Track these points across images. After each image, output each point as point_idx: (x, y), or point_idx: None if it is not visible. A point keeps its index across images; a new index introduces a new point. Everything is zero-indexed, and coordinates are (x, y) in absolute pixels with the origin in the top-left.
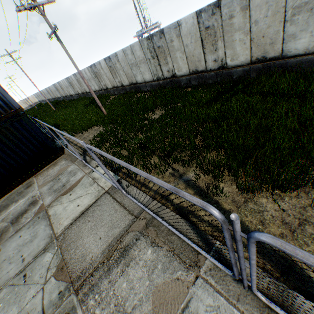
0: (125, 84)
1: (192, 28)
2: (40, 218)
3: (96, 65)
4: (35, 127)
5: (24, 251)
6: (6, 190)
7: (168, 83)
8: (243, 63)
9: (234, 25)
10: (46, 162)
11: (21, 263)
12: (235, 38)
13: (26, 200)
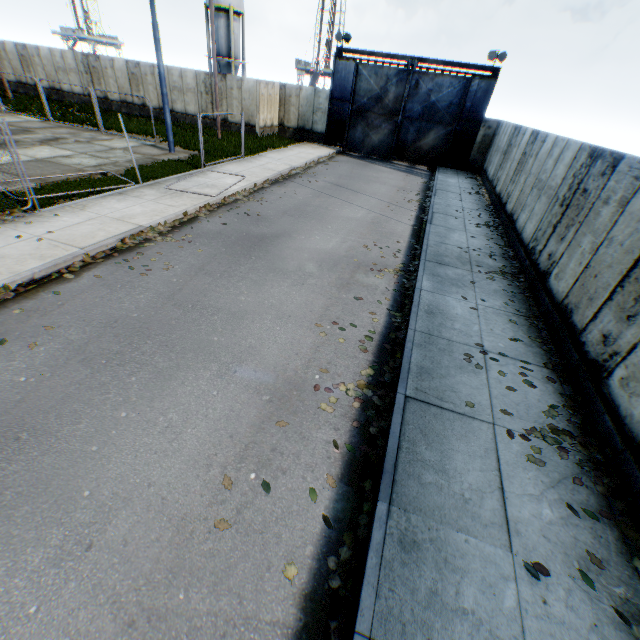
0: (44, 86)
1: (123, 68)
2: None
3: None
4: None
5: None
6: None
7: (101, 103)
8: (156, 107)
9: (149, 81)
10: None
11: None
12: (150, 89)
13: None
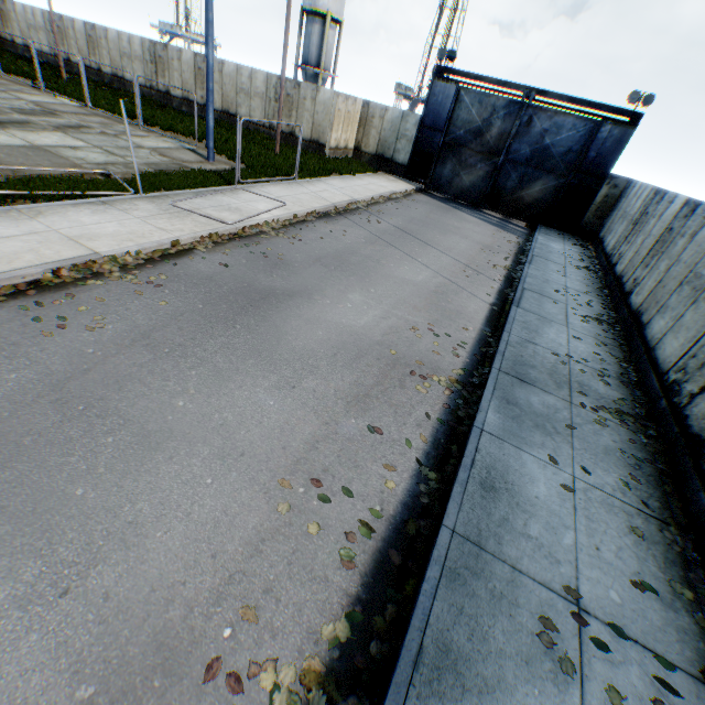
0: (107, 72)
1: (190, 61)
2: None
3: (67, 20)
4: None
5: None
6: None
7: (162, 98)
8: (218, 110)
9: (215, 79)
10: None
11: None
12: (215, 88)
13: None
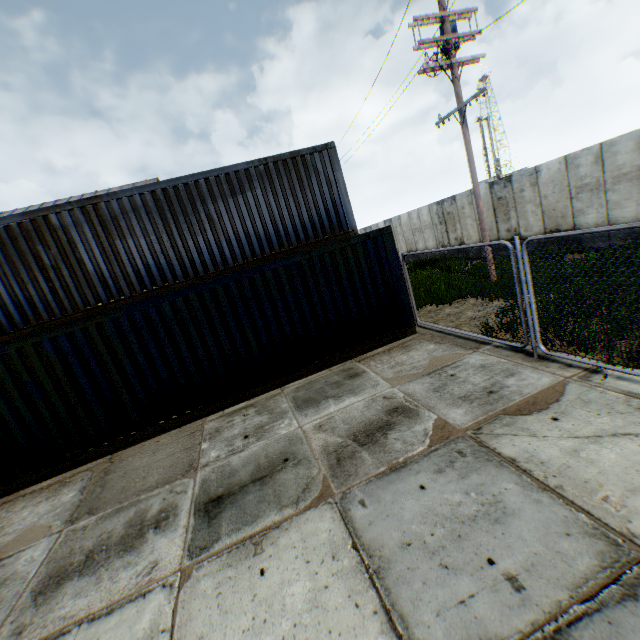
0: (528, 234)
1: None
2: (468, 454)
3: (460, 197)
4: (393, 259)
5: (483, 544)
6: (299, 369)
7: None
8: None
9: None
10: (380, 339)
11: (510, 592)
12: None
13: (366, 401)
